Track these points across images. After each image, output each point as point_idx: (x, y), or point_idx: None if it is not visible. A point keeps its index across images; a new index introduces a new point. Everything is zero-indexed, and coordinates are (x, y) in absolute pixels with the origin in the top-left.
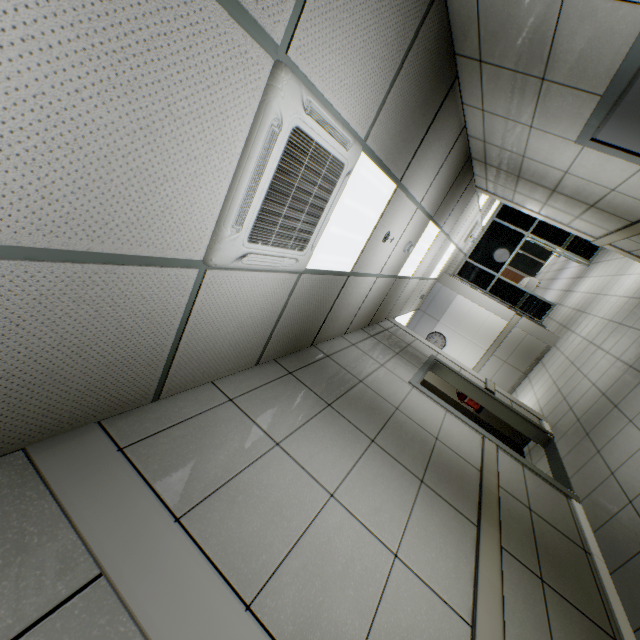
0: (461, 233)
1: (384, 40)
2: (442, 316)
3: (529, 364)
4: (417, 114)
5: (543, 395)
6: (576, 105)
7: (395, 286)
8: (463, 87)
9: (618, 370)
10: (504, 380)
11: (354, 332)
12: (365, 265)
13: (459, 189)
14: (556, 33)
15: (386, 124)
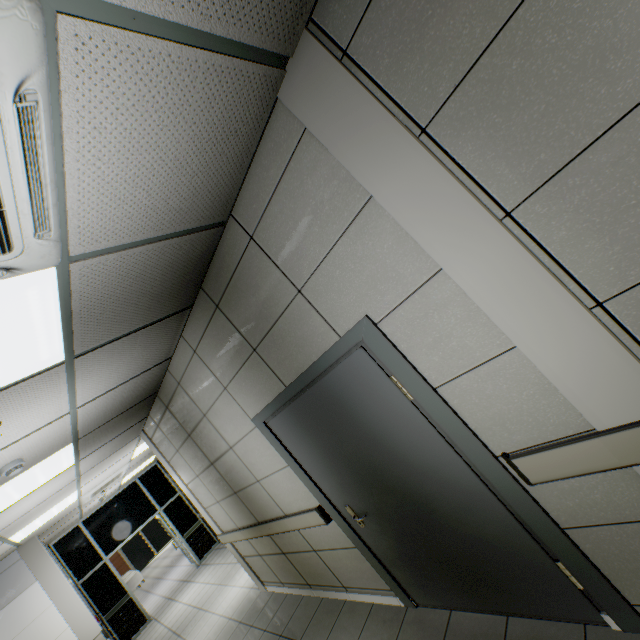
0: (97, 481)
1: (169, 195)
2: None
3: None
4: (146, 300)
5: None
6: (267, 385)
7: None
8: (191, 320)
9: None
10: None
11: None
12: None
13: (129, 421)
14: (281, 318)
15: (111, 273)
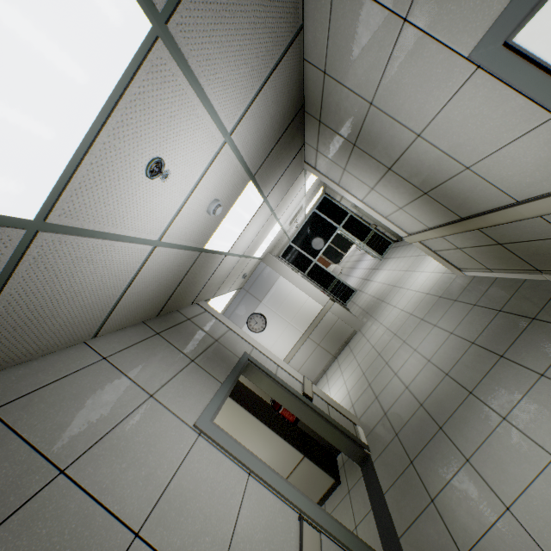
0: (287, 214)
1: None
2: (265, 297)
3: (339, 347)
4: None
5: (354, 387)
6: None
7: (202, 262)
8: None
9: (433, 376)
10: (317, 363)
11: (123, 330)
12: (103, 215)
13: (288, 152)
14: None
15: None
